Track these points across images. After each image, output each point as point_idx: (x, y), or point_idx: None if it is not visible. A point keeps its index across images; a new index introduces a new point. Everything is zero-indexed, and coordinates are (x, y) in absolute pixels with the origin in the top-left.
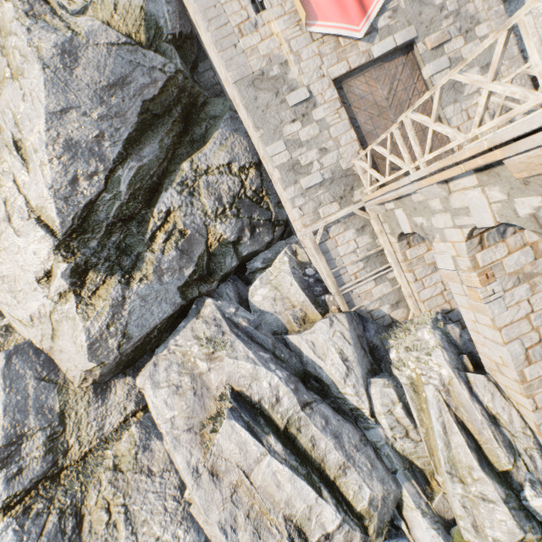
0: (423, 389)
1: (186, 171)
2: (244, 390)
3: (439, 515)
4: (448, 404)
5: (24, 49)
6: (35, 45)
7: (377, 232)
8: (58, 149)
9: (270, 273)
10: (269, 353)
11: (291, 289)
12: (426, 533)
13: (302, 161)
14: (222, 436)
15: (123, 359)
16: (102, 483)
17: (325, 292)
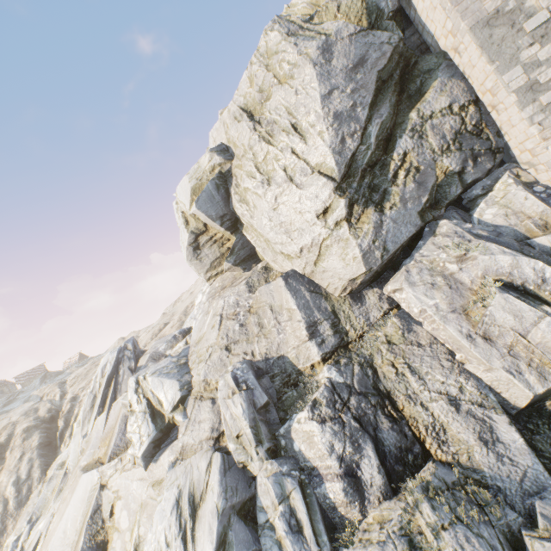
0: None
1: (414, 119)
2: (503, 278)
3: None
4: None
5: (294, 59)
6: (304, 53)
7: None
8: (330, 120)
9: (494, 196)
10: (518, 252)
11: (526, 203)
12: None
13: (541, 79)
14: (494, 308)
15: (377, 270)
16: (381, 351)
17: None
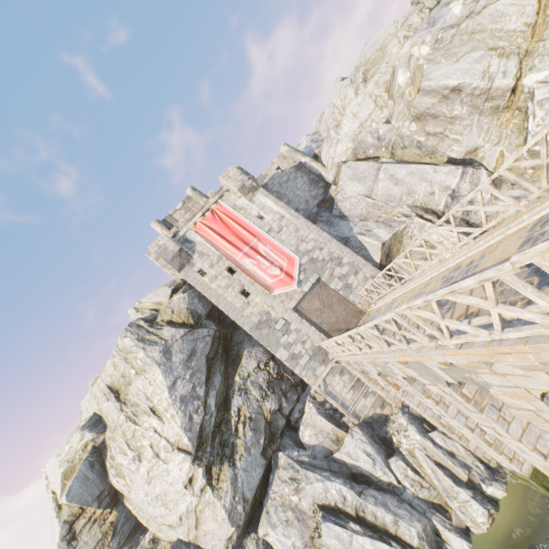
0: (414, 452)
1: (239, 381)
2: (324, 502)
3: (459, 527)
4: (428, 455)
5: (144, 359)
6: (151, 356)
7: (350, 370)
8: (178, 404)
9: (306, 418)
10: (328, 471)
11: (322, 423)
12: (456, 542)
13: (296, 352)
14: (325, 537)
15: (247, 519)
16: None
17: (342, 415)
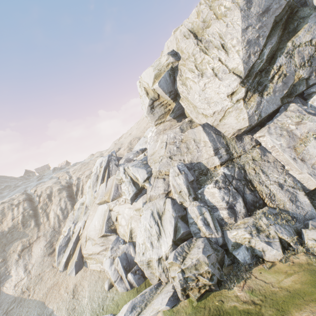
0: None
1: (289, 47)
2: None
3: None
4: None
5: (228, 5)
6: (236, 2)
7: None
8: (244, 44)
9: None
10: None
11: None
12: None
13: None
14: (309, 147)
15: (253, 126)
16: (249, 163)
17: None
